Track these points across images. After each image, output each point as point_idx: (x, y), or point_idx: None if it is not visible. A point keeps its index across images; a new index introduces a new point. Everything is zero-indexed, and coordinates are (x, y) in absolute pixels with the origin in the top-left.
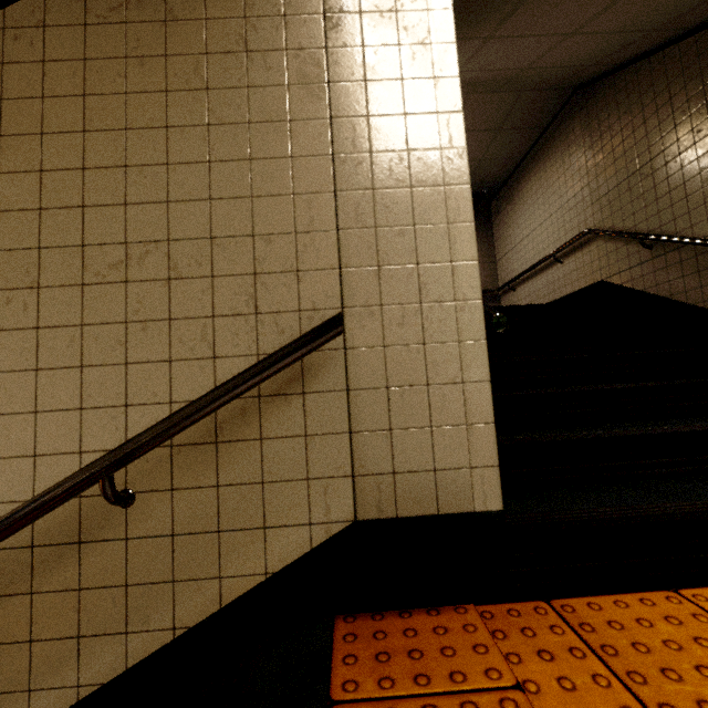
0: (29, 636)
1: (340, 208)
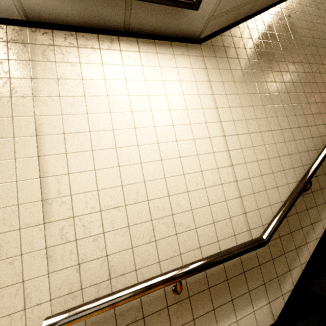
0: None
1: None
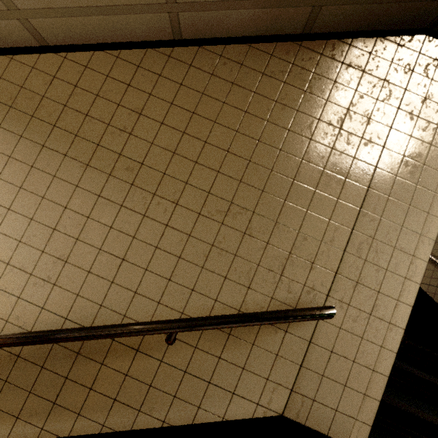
0: (91, 386)
1: (351, 240)
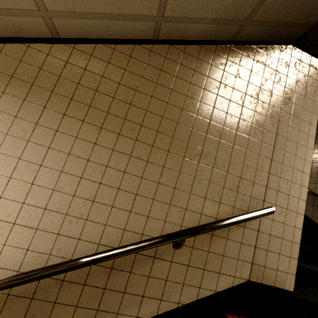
0: (124, 290)
1: (271, 166)
